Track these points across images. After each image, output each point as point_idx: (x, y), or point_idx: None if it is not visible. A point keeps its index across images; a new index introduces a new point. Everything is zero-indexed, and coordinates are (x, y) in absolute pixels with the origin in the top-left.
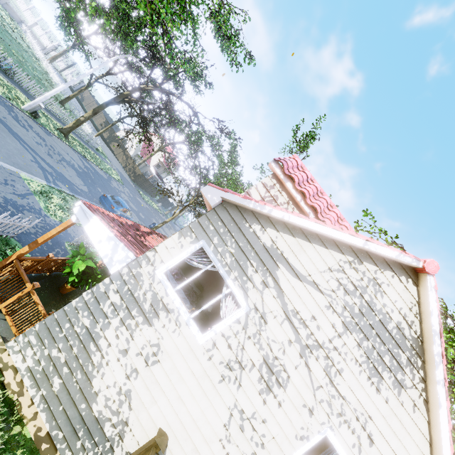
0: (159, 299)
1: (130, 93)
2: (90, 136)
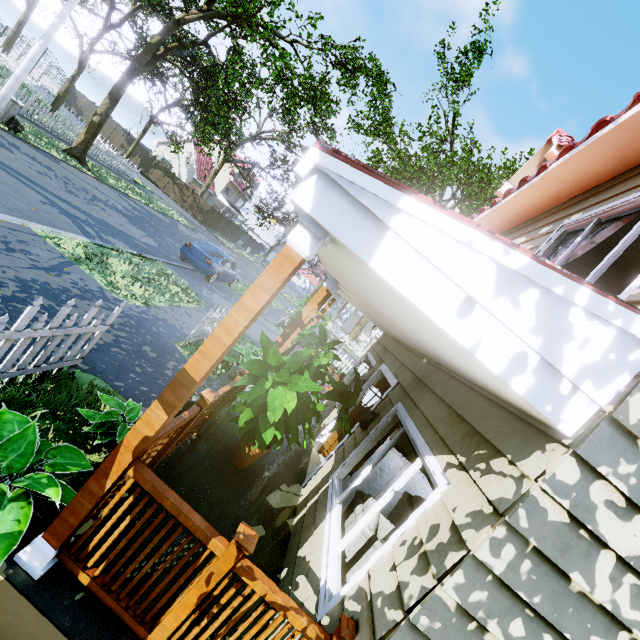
0: None
1: (162, 38)
2: (118, 159)
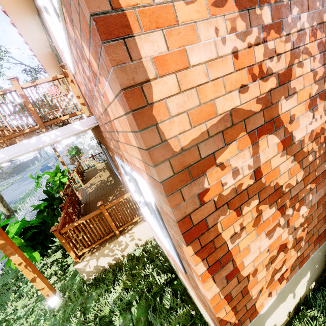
0: None
1: None
2: None
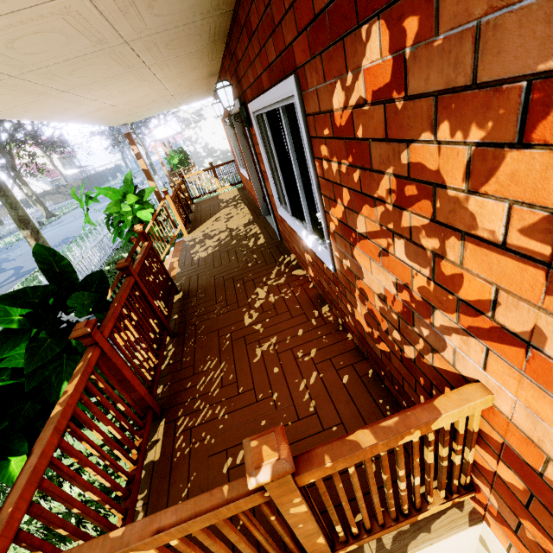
0: (196, 112)
1: None
2: None
